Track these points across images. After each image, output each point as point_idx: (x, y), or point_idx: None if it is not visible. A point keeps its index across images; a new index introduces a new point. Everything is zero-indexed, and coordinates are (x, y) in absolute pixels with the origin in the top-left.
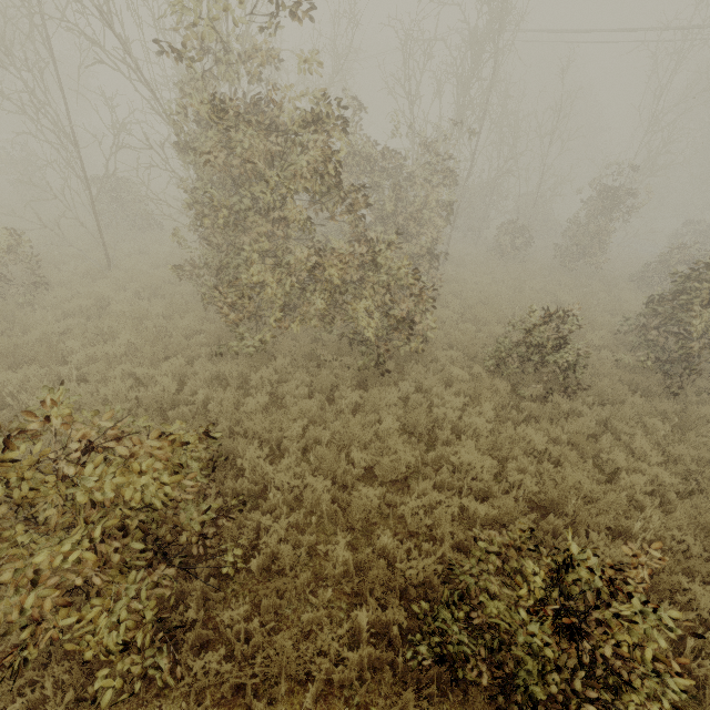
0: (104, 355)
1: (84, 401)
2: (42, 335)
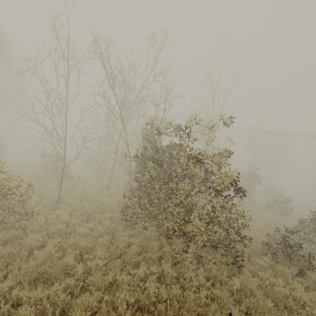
0: (95, 267)
1: (102, 310)
2: (47, 253)
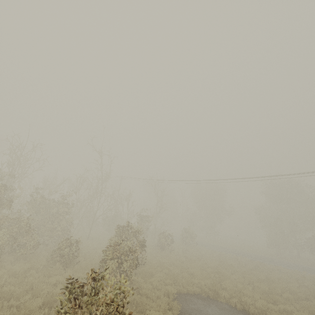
0: None
1: None
2: None
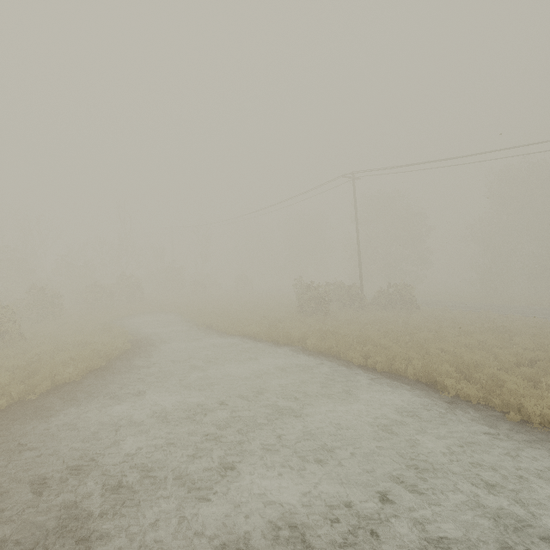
0: None
1: None
2: None
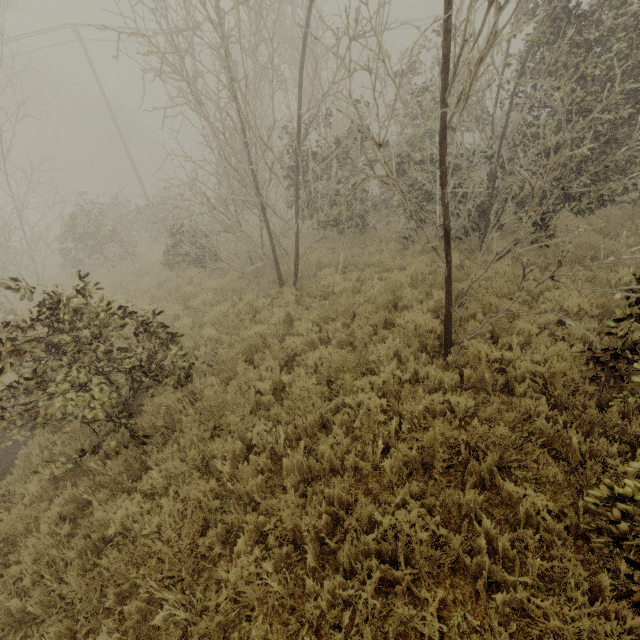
0: None
1: None
2: None
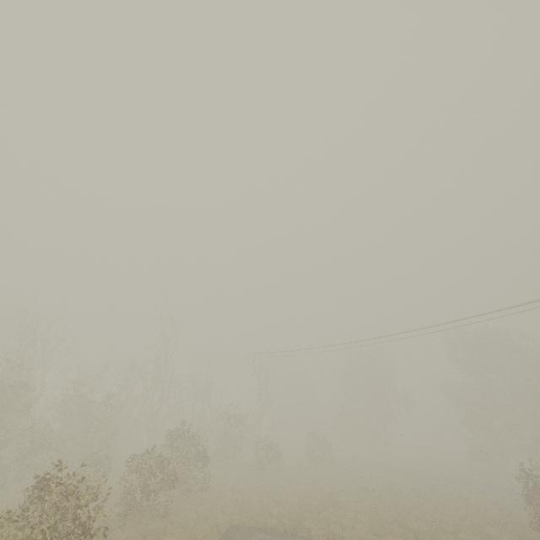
0: None
1: None
2: None
